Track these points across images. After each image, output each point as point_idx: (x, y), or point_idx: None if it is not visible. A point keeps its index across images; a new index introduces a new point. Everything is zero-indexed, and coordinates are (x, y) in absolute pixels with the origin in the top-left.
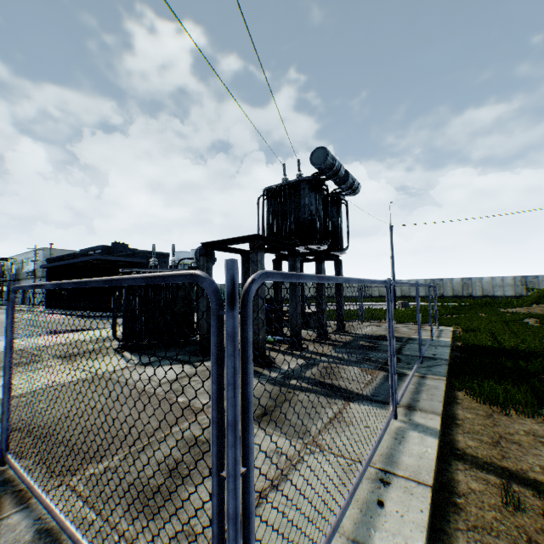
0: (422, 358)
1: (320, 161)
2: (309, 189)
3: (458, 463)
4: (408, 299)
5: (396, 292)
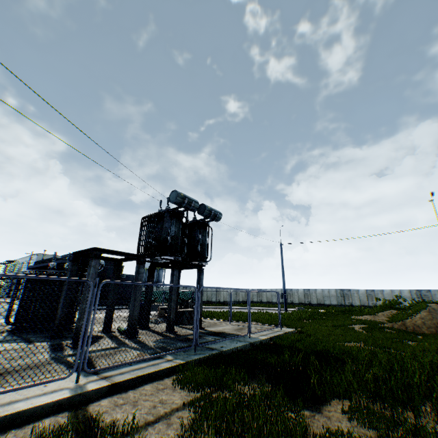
0: (195, 347)
1: (173, 199)
2: (169, 217)
3: (66, 412)
4: (319, 307)
5: (313, 300)
